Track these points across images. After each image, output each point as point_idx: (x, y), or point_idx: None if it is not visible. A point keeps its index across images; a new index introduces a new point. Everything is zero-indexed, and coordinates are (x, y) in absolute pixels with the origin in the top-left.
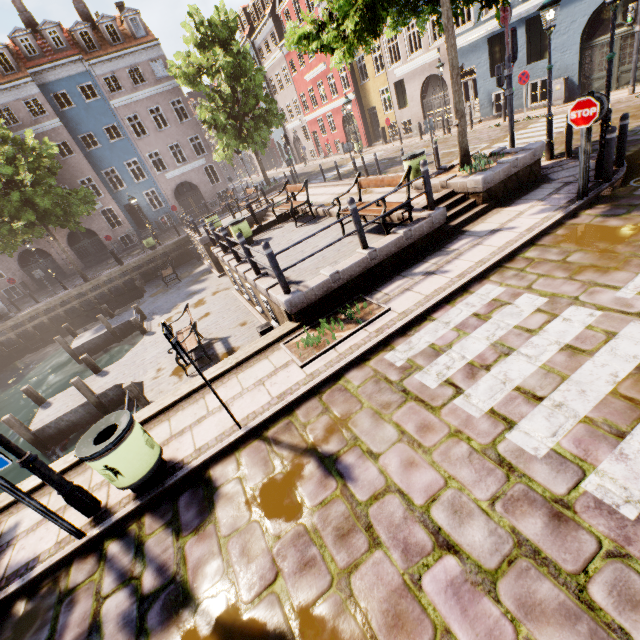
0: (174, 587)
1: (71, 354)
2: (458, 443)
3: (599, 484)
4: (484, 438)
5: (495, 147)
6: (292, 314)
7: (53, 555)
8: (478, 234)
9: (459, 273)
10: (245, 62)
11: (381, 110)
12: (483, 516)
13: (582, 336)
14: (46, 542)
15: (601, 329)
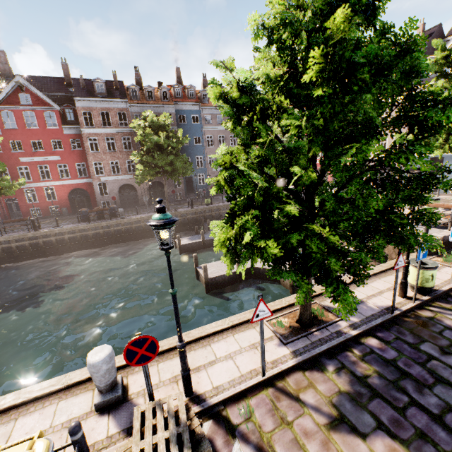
0: None
1: (179, 247)
2: None
3: None
4: None
5: None
6: None
7: (402, 306)
8: None
9: None
10: None
11: None
12: None
13: None
14: (388, 302)
15: None
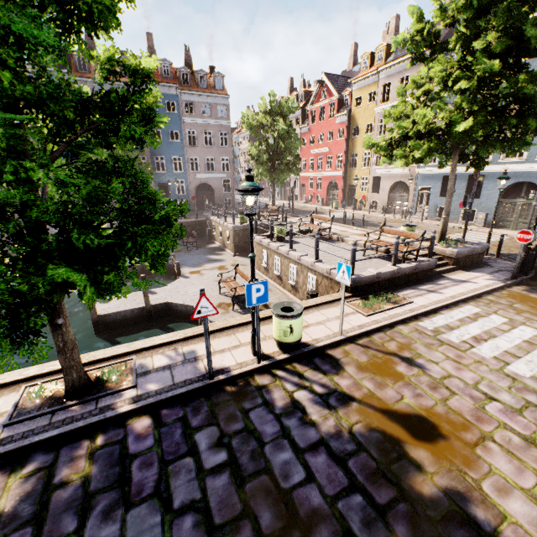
0: (339, 393)
1: None
2: (481, 365)
3: None
4: (495, 366)
5: None
6: (350, 287)
7: (240, 368)
8: (454, 280)
9: (450, 295)
10: (293, 132)
11: (358, 188)
12: (506, 392)
13: (532, 338)
14: (228, 362)
15: None
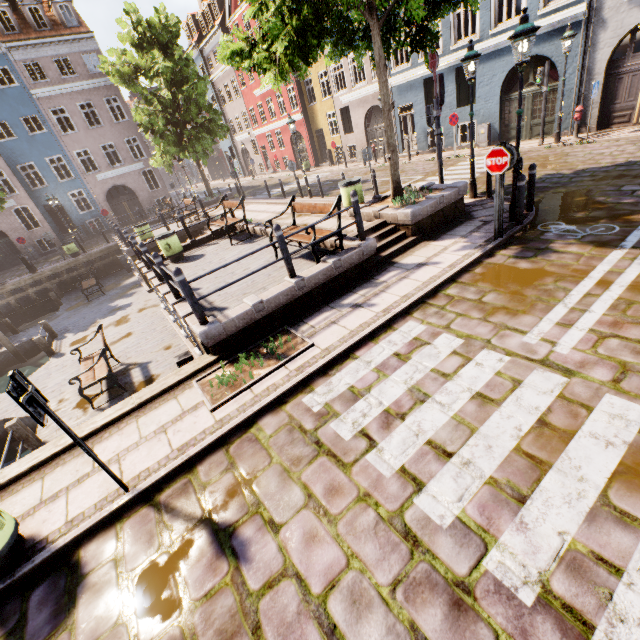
0: None
1: None
2: (366, 510)
3: (500, 561)
4: (392, 503)
5: (428, 180)
6: (209, 347)
7: None
8: (406, 267)
9: (385, 307)
10: (187, 69)
11: (328, 133)
12: (383, 607)
13: (492, 383)
14: None
15: (509, 376)
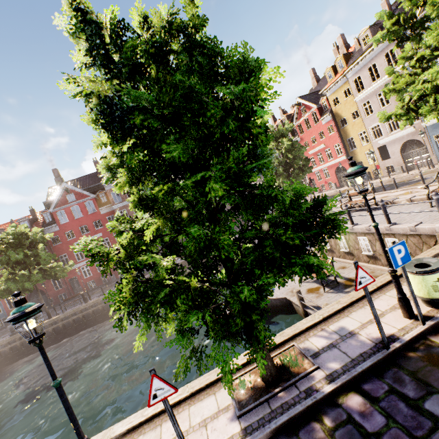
0: None
1: None
2: None
3: None
4: None
5: None
6: None
7: (407, 333)
8: None
9: None
10: (296, 143)
11: (366, 162)
12: None
13: None
14: (387, 330)
15: None
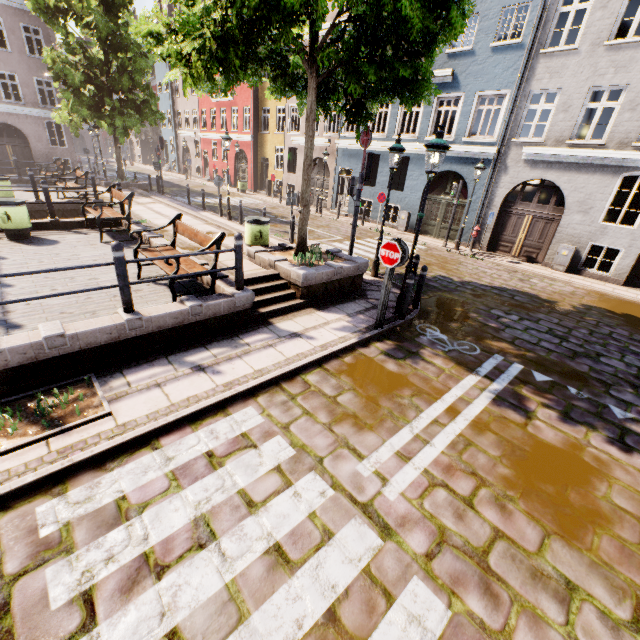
0: None
1: None
2: None
3: None
4: None
5: (345, 243)
6: None
7: None
8: (279, 332)
9: (230, 380)
10: (130, 38)
11: (273, 164)
12: None
13: (299, 531)
14: None
15: (322, 523)
